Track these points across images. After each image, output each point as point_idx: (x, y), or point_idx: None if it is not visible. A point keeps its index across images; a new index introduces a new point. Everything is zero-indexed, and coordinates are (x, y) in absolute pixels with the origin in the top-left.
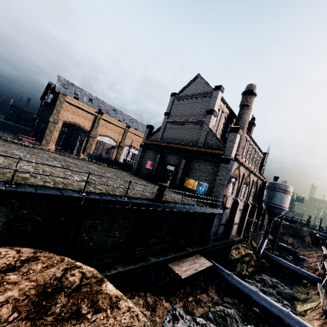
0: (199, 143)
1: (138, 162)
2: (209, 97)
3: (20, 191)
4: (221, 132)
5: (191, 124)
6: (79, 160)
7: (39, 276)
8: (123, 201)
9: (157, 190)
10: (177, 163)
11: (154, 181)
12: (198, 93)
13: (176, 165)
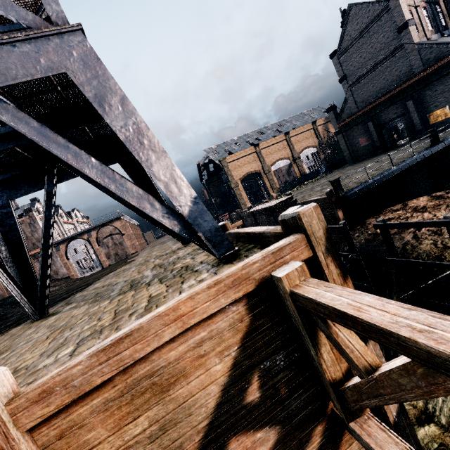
0: (416, 70)
1: (348, 150)
2: (386, 14)
3: (378, 178)
4: (431, 28)
5: (386, 62)
6: (302, 188)
7: (421, 201)
8: (418, 157)
9: (429, 137)
10: (400, 112)
11: (384, 151)
12: (367, 24)
13: (401, 115)
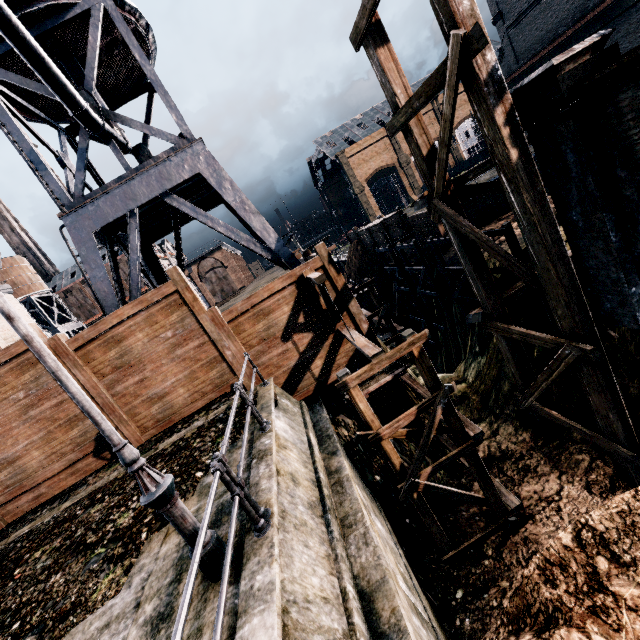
0: (591, 2)
1: None
2: None
3: None
4: None
5: None
6: None
7: None
8: None
9: None
10: None
11: None
12: None
13: None
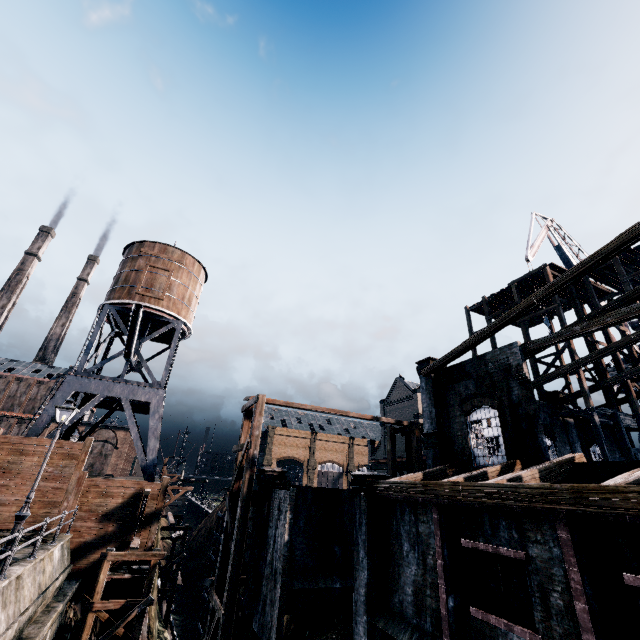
0: None
1: None
2: (411, 400)
3: None
4: None
5: None
6: None
7: None
8: None
9: None
10: None
11: None
12: (402, 398)
13: None
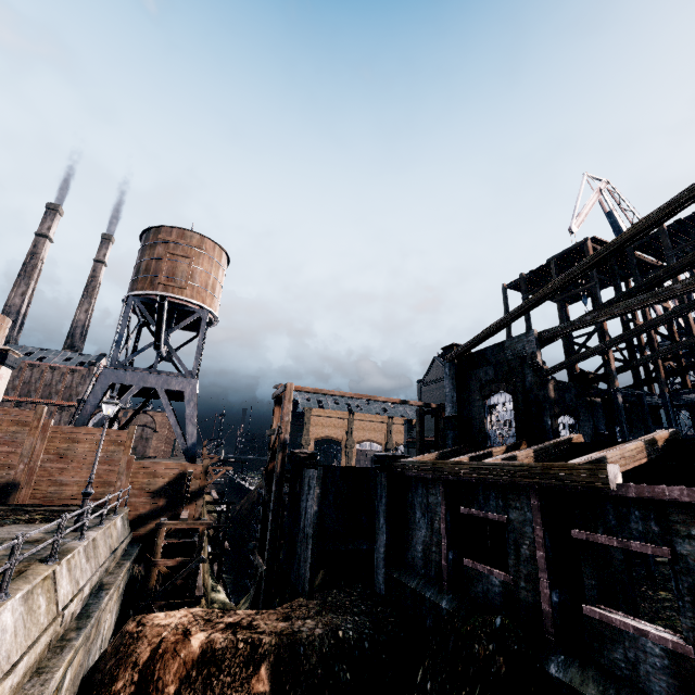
0: None
1: None
2: None
3: None
4: None
5: None
6: None
7: None
8: None
9: None
10: None
11: None
12: (439, 377)
13: None
